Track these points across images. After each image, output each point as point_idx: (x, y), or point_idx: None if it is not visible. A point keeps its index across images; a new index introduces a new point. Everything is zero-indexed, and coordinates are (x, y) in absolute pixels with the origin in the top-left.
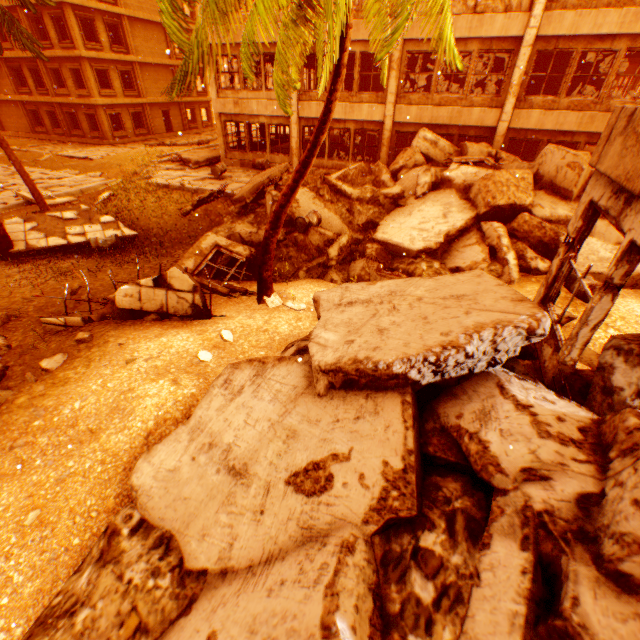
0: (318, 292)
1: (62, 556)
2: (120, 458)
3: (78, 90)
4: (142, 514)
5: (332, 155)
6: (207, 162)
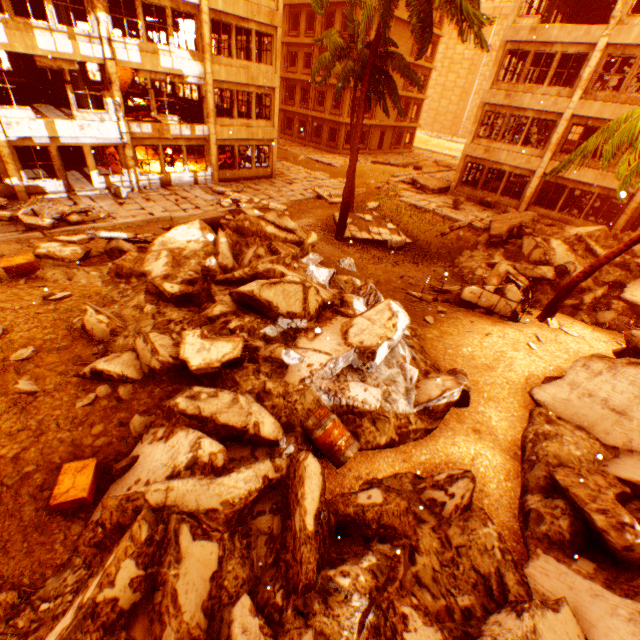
0: (635, 331)
1: (511, 417)
2: (515, 384)
3: (332, 109)
4: (554, 413)
5: (547, 205)
6: (438, 190)
